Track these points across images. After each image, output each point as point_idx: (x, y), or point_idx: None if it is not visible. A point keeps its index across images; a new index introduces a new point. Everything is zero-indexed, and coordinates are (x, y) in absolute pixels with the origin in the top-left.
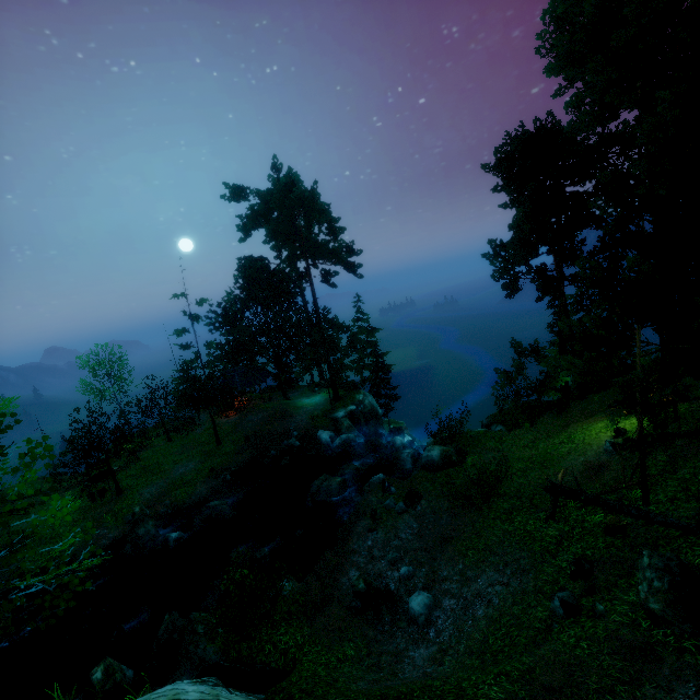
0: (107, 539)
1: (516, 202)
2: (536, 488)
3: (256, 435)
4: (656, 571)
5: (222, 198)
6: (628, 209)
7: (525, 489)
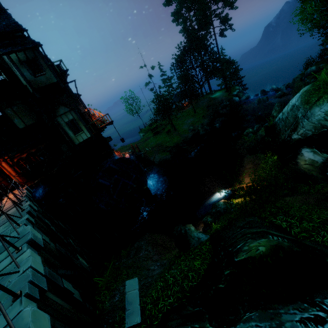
0: (190, 135)
1: None
2: None
3: (209, 105)
4: None
5: (163, 5)
6: None
7: None
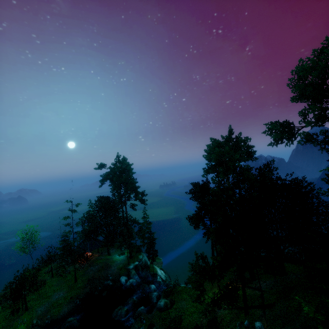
0: None
1: (198, 200)
2: (193, 324)
3: (93, 278)
4: None
5: (95, 168)
6: None
7: (190, 324)
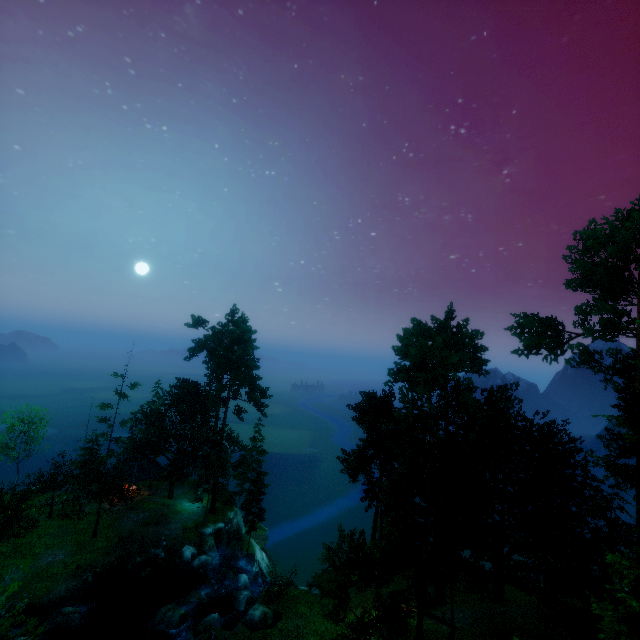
0: None
1: (366, 427)
2: None
3: (130, 537)
4: None
5: (185, 324)
6: None
7: None
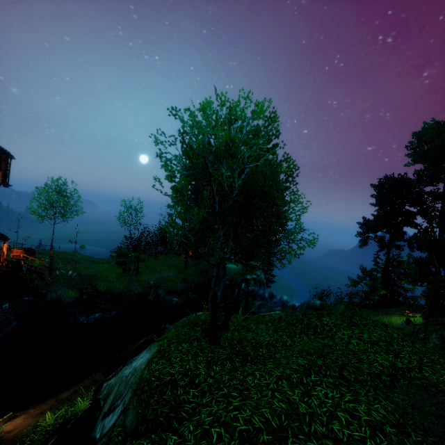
0: (137, 291)
1: (378, 205)
2: None
3: (206, 271)
4: (437, 338)
5: None
6: (440, 222)
7: None
